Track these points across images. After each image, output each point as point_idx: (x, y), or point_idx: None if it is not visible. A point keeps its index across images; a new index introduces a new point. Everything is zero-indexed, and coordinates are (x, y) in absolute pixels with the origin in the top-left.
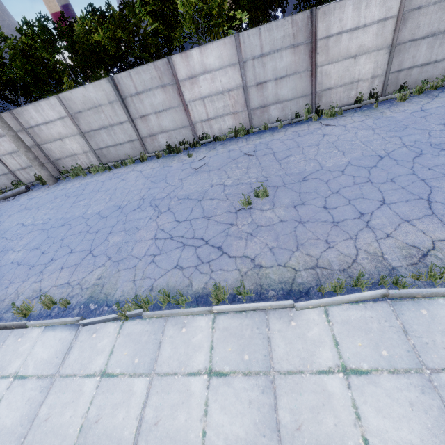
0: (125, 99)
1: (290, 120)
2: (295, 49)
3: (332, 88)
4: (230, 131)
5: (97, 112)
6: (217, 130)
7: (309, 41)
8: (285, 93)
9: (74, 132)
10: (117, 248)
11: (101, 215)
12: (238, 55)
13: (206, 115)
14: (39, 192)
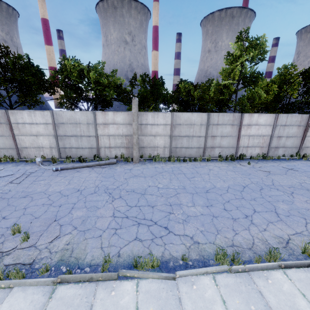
0: (208, 125)
1: (290, 157)
2: (298, 127)
3: (308, 147)
4: (258, 155)
5: (189, 127)
6: (249, 153)
7: (305, 125)
8: (288, 144)
9: (167, 134)
10: (297, 212)
11: (236, 189)
12: (274, 122)
13: (247, 144)
14: (131, 166)
